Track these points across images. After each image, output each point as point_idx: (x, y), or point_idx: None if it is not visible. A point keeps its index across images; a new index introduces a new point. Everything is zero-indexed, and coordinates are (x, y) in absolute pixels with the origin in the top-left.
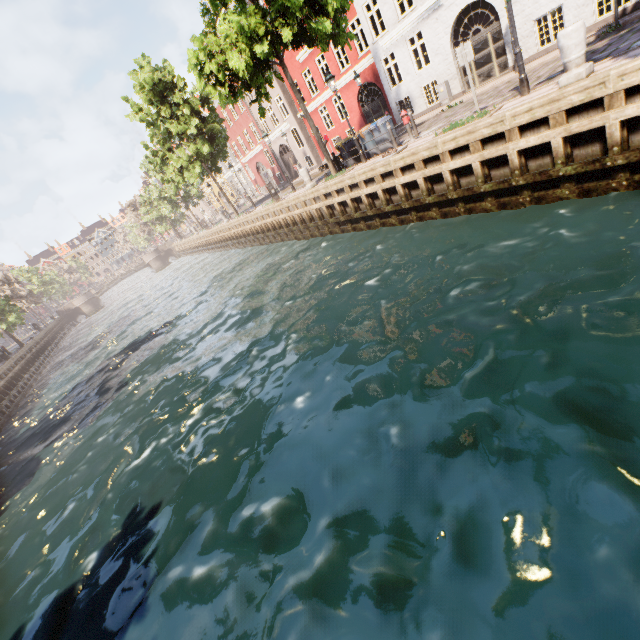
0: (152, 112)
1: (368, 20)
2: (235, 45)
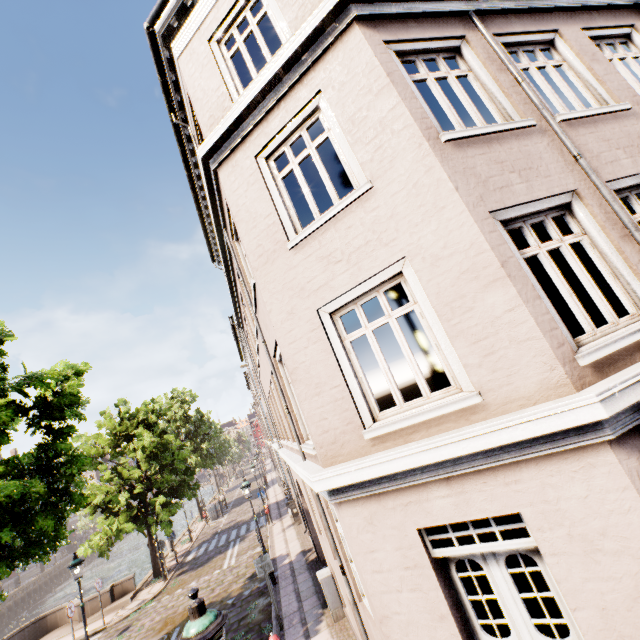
0: None
1: None
2: None
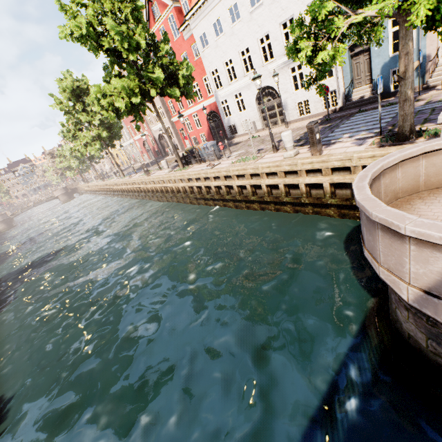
0: (69, 105)
1: (213, 79)
2: (120, 93)
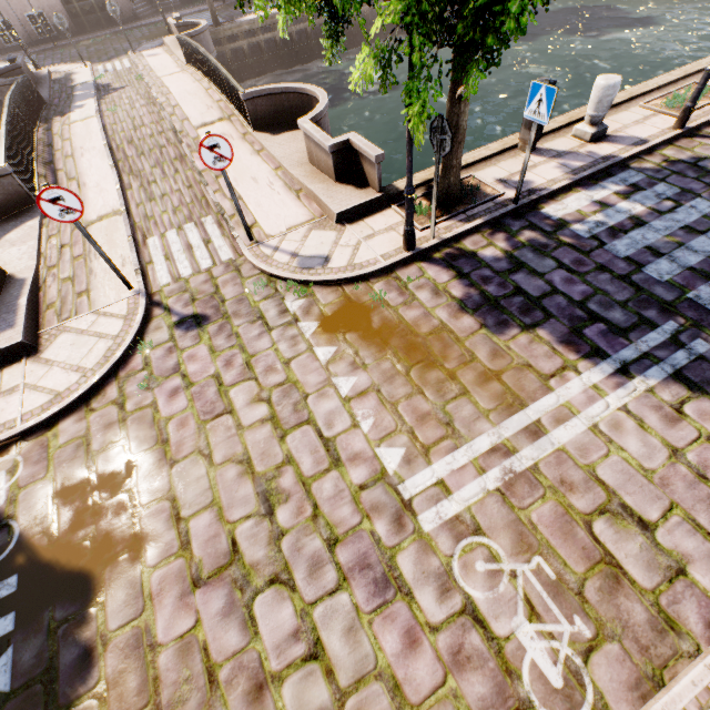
0: None
1: None
2: None
